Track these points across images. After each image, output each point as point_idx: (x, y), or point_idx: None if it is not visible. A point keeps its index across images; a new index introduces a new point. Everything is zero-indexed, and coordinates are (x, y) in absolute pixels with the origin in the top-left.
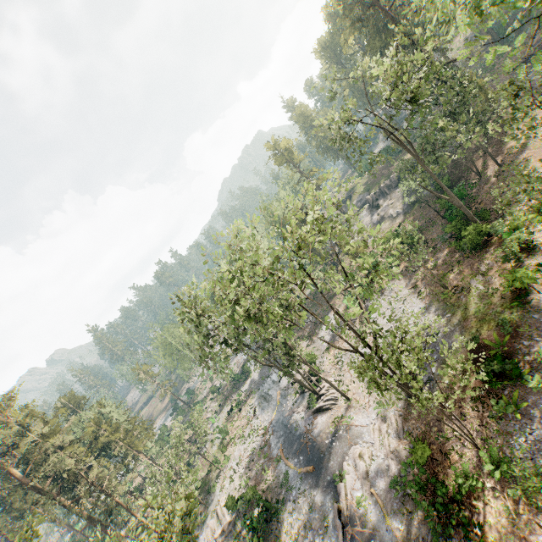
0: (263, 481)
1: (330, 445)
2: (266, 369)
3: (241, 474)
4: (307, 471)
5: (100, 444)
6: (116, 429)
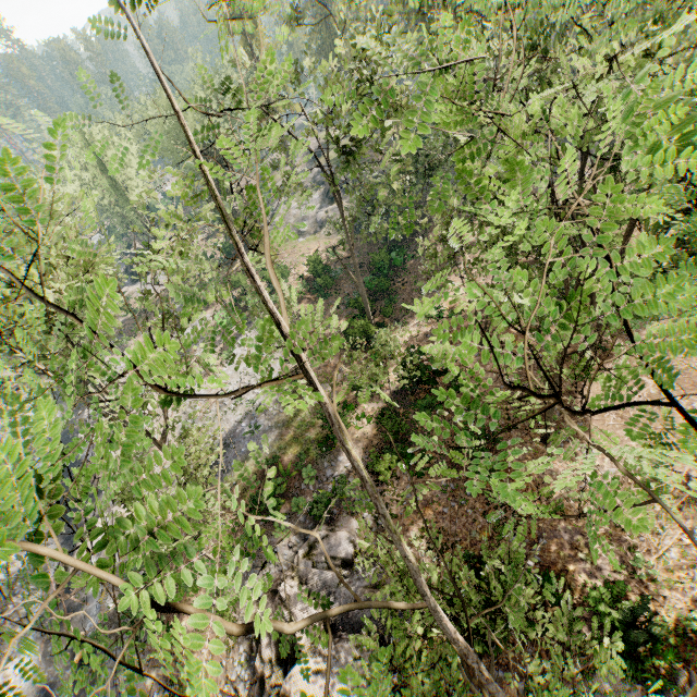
0: None
1: (100, 491)
2: None
3: None
4: None
5: None
6: None
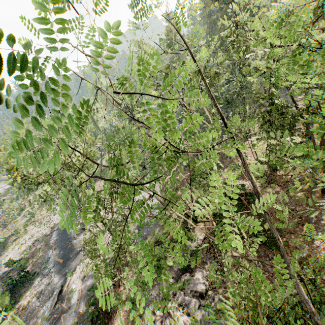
0: (36, 256)
1: (79, 252)
2: None
3: (28, 246)
4: (59, 262)
5: None
6: None
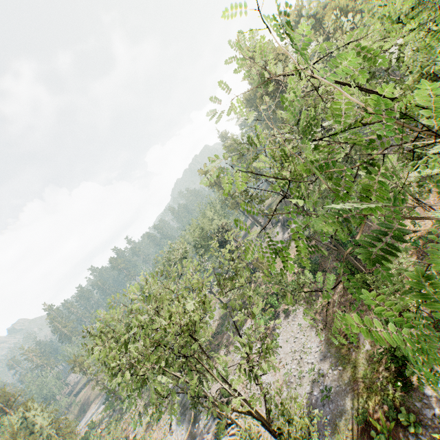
0: None
1: None
2: None
3: None
4: None
5: None
6: None
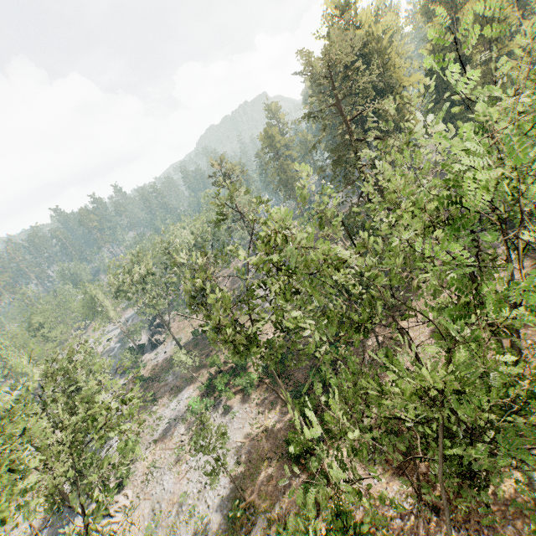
0: None
1: None
2: None
3: None
4: None
5: None
6: None
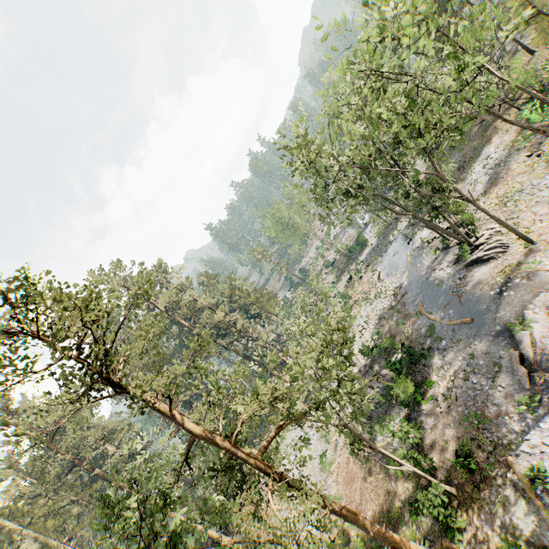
0: (400, 334)
1: (498, 295)
2: (387, 236)
3: (372, 330)
4: (462, 322)
5: (238, 306)
6: (248, 295)
